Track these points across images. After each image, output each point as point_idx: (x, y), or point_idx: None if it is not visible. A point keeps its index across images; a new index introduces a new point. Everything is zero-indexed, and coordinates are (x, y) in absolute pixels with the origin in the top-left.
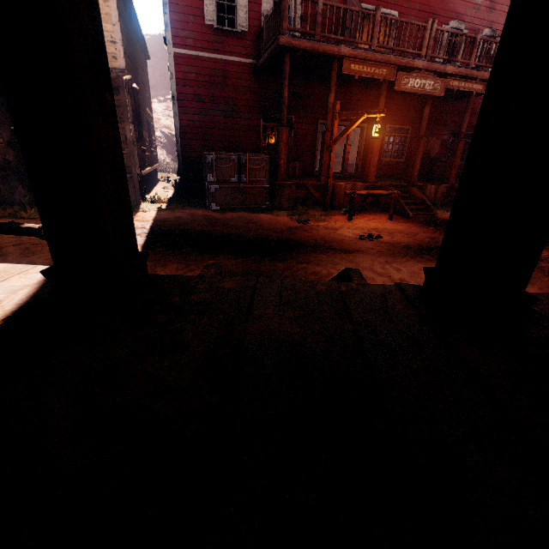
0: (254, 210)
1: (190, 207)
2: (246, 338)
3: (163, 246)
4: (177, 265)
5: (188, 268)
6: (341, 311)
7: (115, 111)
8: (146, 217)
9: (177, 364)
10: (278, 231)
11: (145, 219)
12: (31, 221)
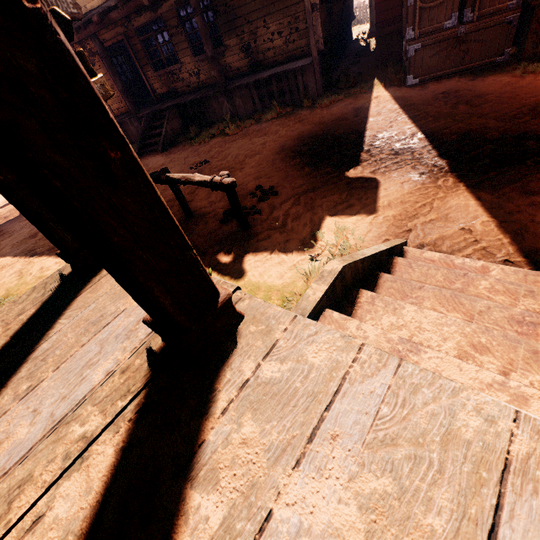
0: (477, 71)
1: (379, 85)
2: (279, 511)
3: (330, 164)
4: (337, 197)
5: (347, 203)
6: (475, 534)
7: (135, 164)
8: (323, 116)
9: (195, 513)
10: (509, 115)
11: (322, 119)
12: (232, 139)
